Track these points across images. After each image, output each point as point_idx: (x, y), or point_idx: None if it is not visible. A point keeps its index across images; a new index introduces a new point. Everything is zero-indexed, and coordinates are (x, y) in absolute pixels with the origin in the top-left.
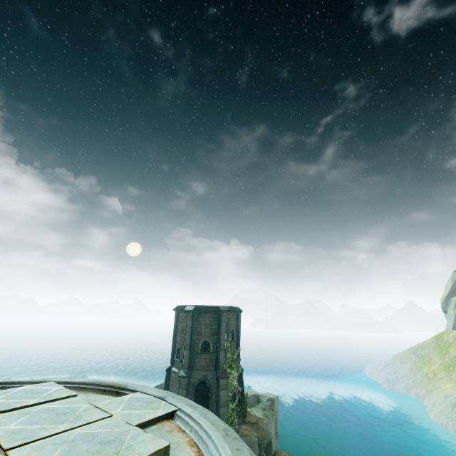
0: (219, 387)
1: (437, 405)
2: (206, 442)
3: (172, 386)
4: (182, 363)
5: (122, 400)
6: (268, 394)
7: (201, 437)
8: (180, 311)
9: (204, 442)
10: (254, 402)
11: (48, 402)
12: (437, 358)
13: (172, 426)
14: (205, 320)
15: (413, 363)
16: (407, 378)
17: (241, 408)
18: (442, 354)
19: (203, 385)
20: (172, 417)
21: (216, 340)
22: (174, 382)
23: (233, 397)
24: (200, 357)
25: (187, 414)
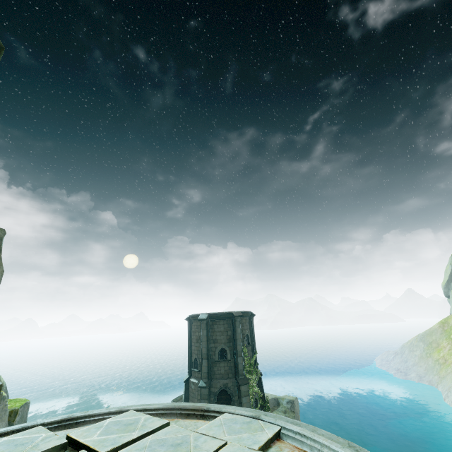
0: (240, 394)
1: (451, 390)
2: None
3: (193, 398)
4: (201, 373)
5: (217, 423)
6: (286, 396)
7: None
8: (193, 320)
9: None
10: (273, 406)
11: (148, 433)
12: (445, 343)
13: (288, 447)
14: (220, 328)
15: (422, 350)
16: (418, 366)
17: None
18: (450, 339)
19: (224, 393)
20: (279, 436)
21: (233, 347)
22: (194, 393)
23: (254, 403)
24: (218, 365)
25: (296, 432)
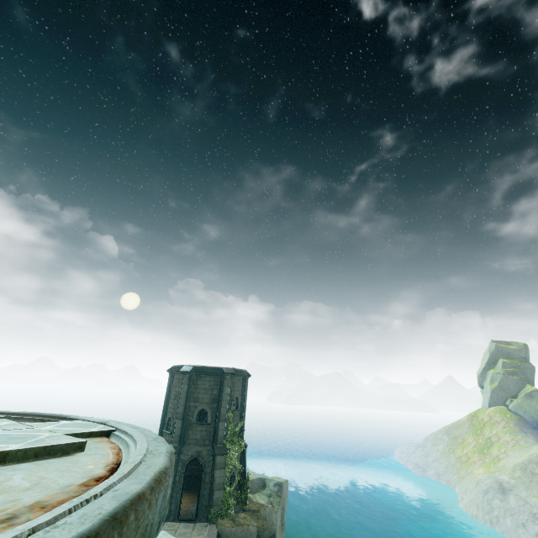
0: (214, 465)
1: (468, 492)
2: (129, 445)
3: None
4: (172, 436)
5: (56, 423)
6: (276, 478)
7: (128, 443)
8: (175, 372)
9: (128, 446)
10: (258, 488)
11: None
12: (471, 439)
13: (102, 440)
14: (204, 384)
15: (446, 444)
16: (438, 463)
17: (241, 493)
18: (477, 435)
19: (196, 463)
20: (107, 436)
21: (216, 409)
22: None
23: (232, 479)
24: (195, 428)
25: (124, 431)
